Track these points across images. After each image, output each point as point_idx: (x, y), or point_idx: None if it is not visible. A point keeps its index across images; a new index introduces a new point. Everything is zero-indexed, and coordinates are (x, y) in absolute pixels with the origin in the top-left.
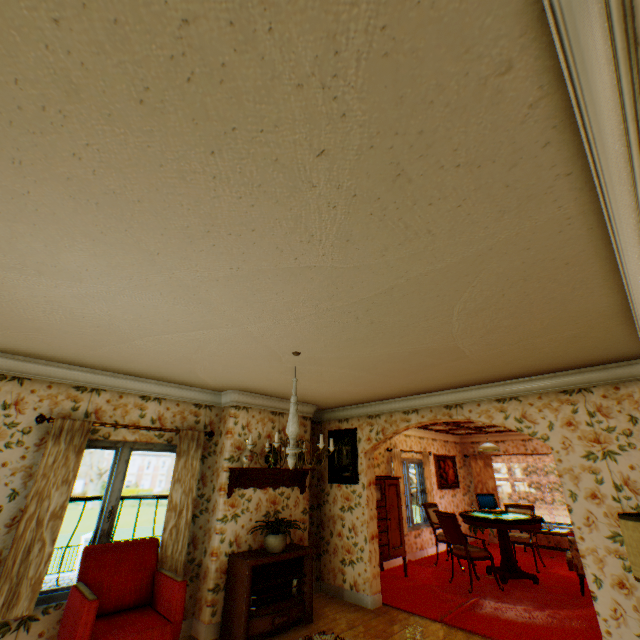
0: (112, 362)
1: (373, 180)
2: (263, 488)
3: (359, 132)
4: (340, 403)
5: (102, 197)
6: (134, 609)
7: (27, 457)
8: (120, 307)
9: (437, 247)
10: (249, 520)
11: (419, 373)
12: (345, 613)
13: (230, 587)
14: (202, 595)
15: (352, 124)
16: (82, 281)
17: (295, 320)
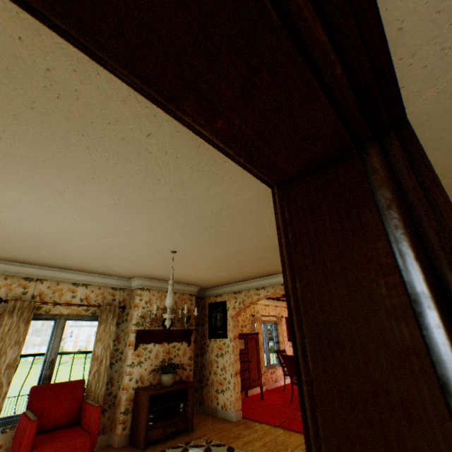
0: (50, 260)
1: (185, 149)
2: (160, 343)
3: (167, 124)
4: (215, 284)
5: (20, 159)
6: (66, 427)
7: None
8: (47, 224)
9: (239, 186)
10: (150, 365)
11: (260, 263)
12: (216, 424)
13: (136, 410)
14: (117, 417)
15: (162, 120)
16: (18, 209)
17: (166, 230)
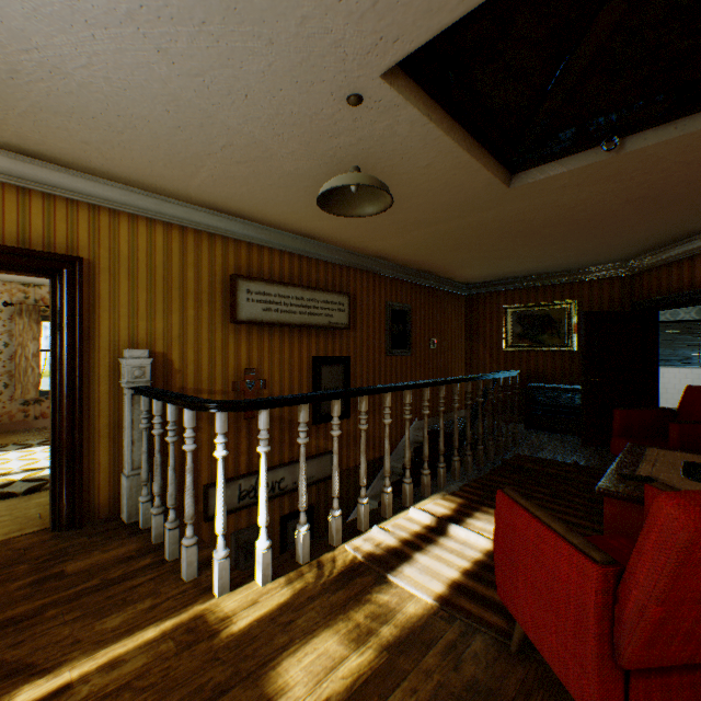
0: None
1: None
2: None
3: None
4: None
5: None
6: None
7: (7, 326)
8: None
9: None
10: None
11: None
12: None
13: None
14: None
15: None
16: None
17: None
